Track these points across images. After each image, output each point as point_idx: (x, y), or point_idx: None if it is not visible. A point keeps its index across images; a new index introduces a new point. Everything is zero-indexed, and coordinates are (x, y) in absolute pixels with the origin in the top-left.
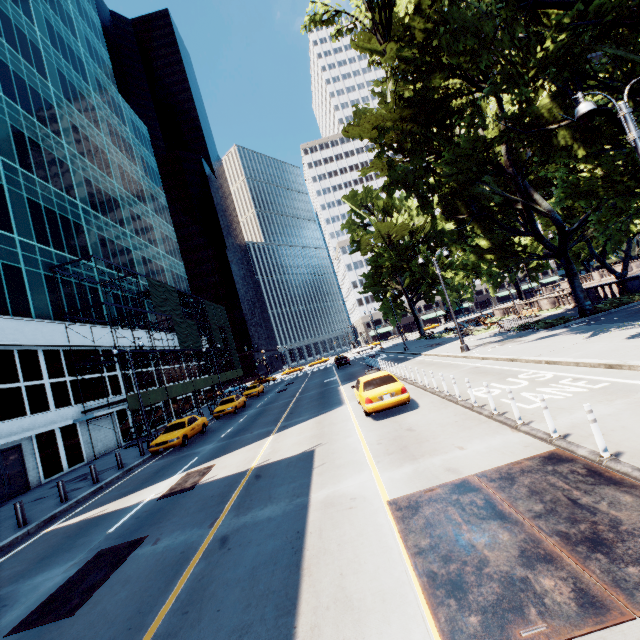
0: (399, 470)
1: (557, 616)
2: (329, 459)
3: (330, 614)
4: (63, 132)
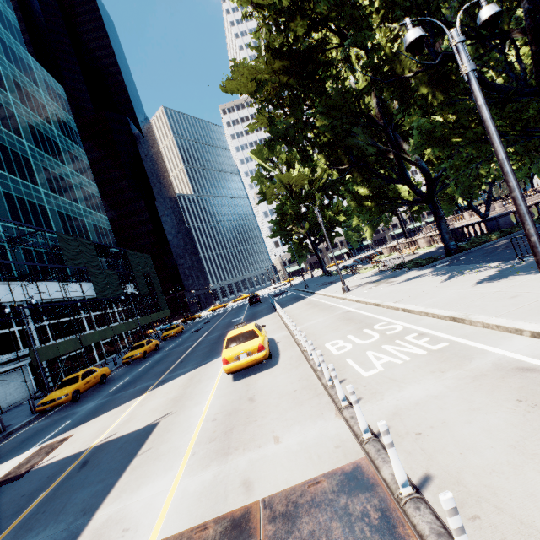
0: (201, 475)
1: None
2: (158, 442)
3: None
4: None
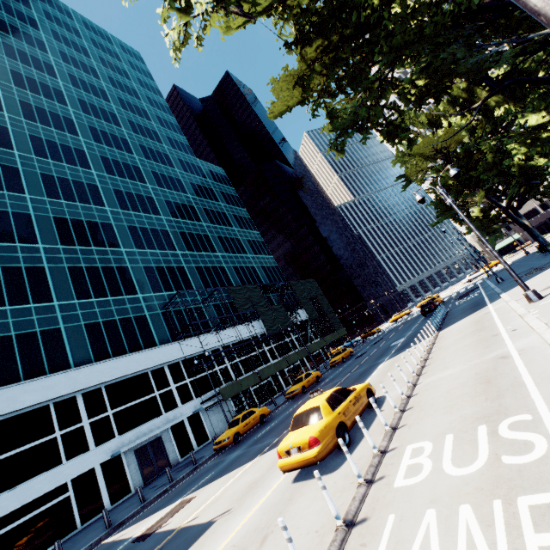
0: None
1: None
2: None
3: None
4: (161, 210)
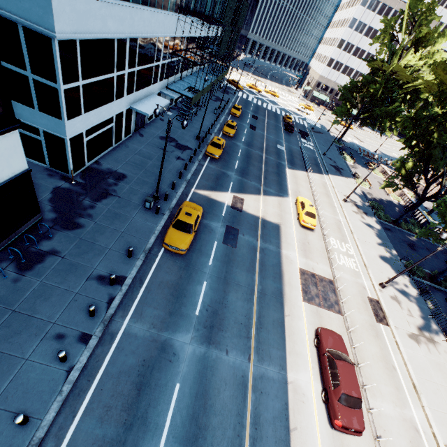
0: (302, 259)
1: (315, 303)
2: (285, 237)
3: (288, 284)
4: None
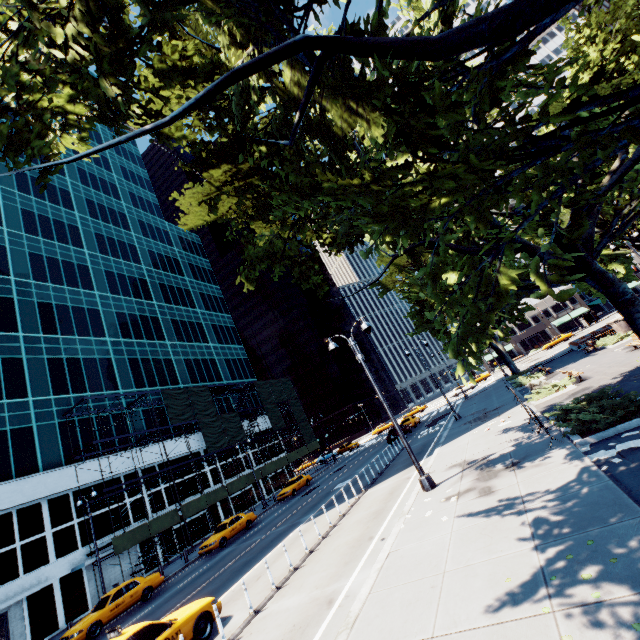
0: None
1: None
2: None
3: None
4: (96, 283)
